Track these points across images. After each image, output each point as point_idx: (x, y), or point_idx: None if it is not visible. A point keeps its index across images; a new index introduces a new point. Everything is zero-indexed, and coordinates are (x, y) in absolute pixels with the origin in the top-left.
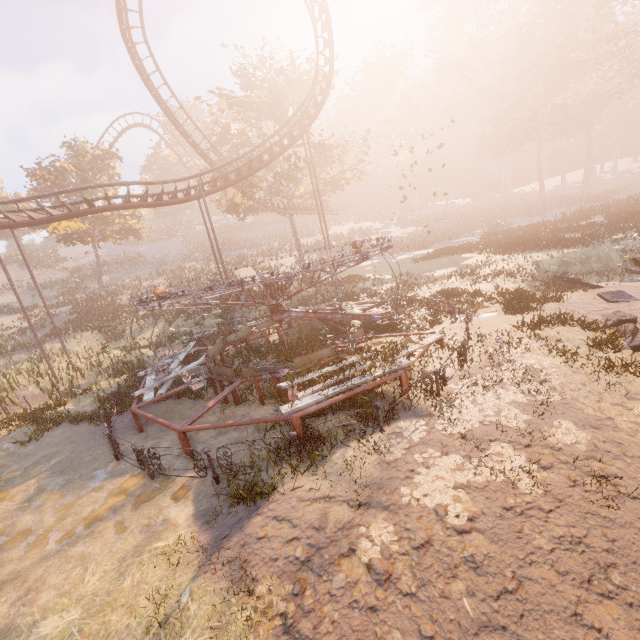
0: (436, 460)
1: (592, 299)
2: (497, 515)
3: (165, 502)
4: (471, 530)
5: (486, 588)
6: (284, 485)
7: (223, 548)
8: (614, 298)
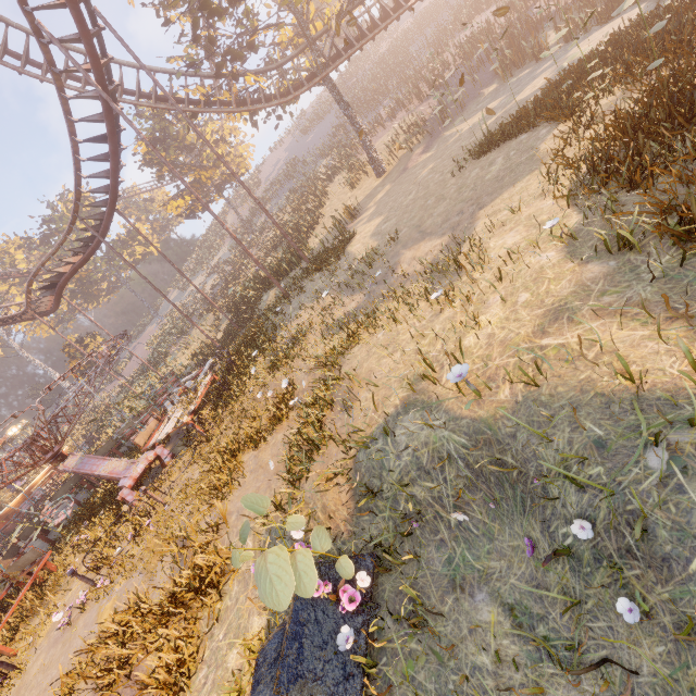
0: None
1: None
2: None
3: None
4: None
5: None
6: None
7: None
8: None
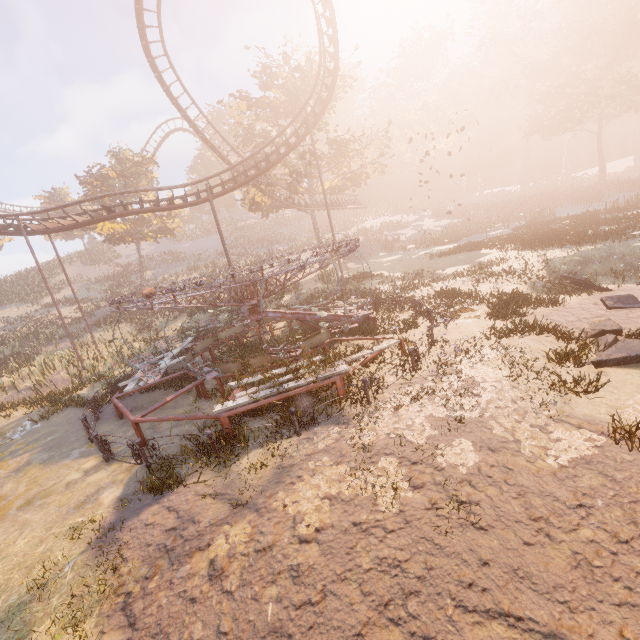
0: (325, 469)
1: (592, 304)
2: (343, 529)
3: (105, 484)
4: (312, 540)
5: (294, 597)
6: (193, 479)
7: (116, 529)
8: (616, 304)
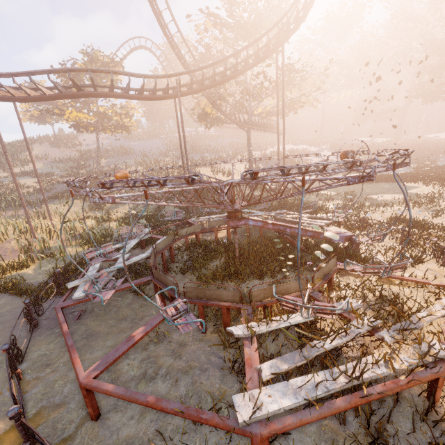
0: None
1: None
2: None
3: None
4: None
5: None
6: None
7: None
8: None
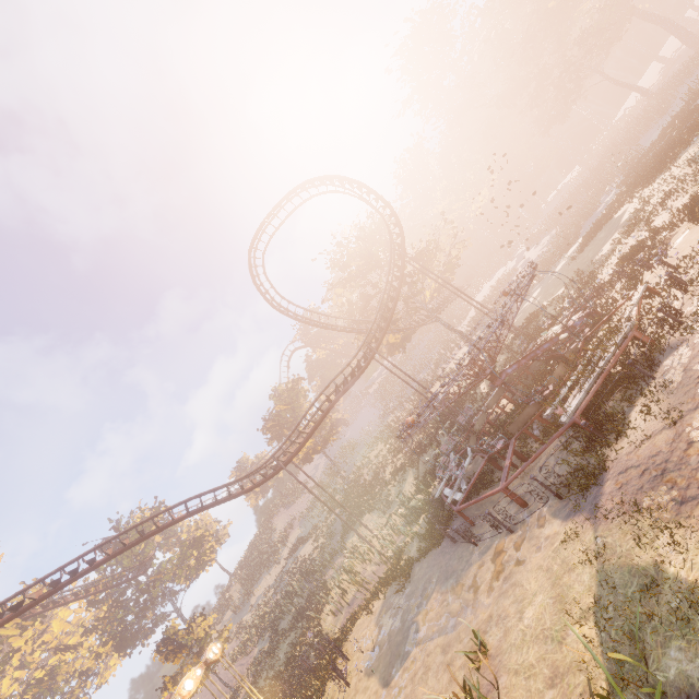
0: None
1: None
2: None
3: (536, 533)
4: None
5: None
6: (609, 458)
7: (599, 509)
8: None
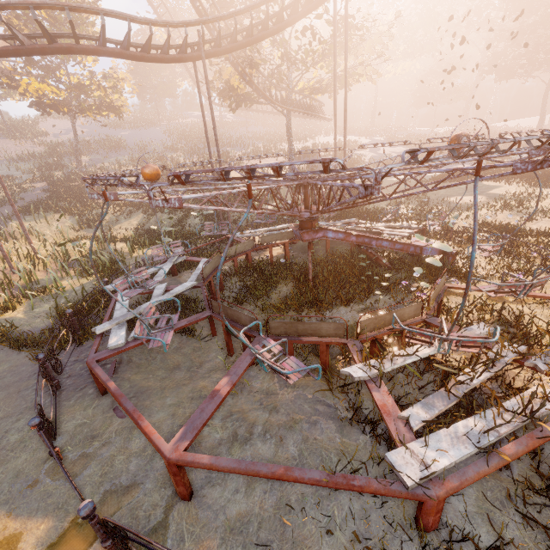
0: None
1: None
2: None
3: None
4: None
5: None
6: None
7: None
8: None
